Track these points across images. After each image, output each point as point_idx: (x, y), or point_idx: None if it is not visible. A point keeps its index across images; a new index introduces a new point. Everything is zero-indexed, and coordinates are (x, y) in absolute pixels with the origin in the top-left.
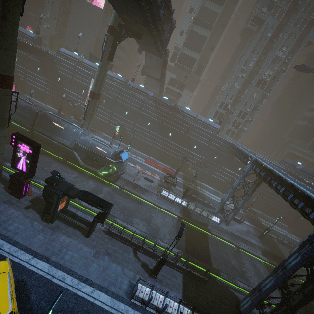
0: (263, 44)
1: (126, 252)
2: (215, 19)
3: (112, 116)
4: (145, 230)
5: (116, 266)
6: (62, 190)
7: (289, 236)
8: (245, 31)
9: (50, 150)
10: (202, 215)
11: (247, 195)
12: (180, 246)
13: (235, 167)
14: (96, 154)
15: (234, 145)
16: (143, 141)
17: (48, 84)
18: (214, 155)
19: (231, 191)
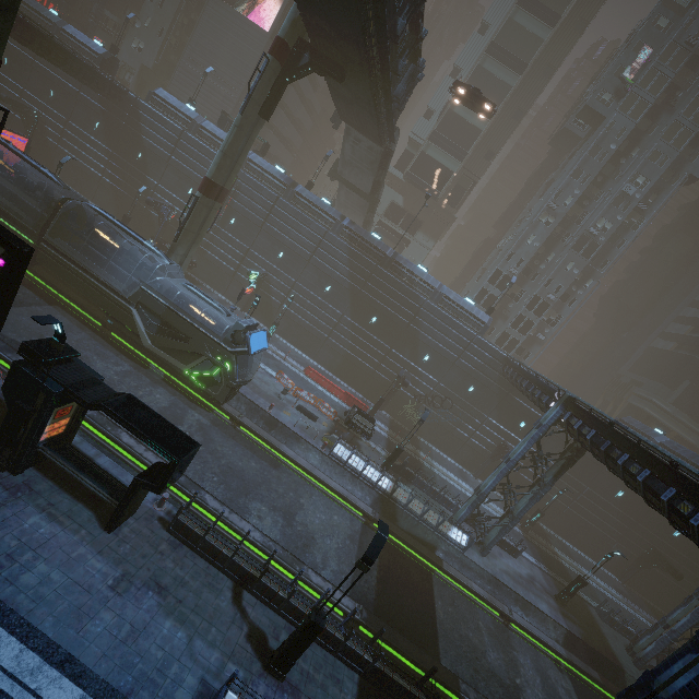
0: (597, 164)
1: (212, 591)
2: (503, 97)
3: (246, 255)
4: (277, 536)
5: (171, 628)
6: (63, 380)
7: (625, 606)
8: (561, 134)
9: (74, 298)
10: (425, 521)
11: (540, 483)
12: (361, 594)
13: (513, 418)
14: (187, 324)
15: (518, 365)
16: (310, 324)
17: (113, 160)
18: (467, 383)
19: (503, 468)
